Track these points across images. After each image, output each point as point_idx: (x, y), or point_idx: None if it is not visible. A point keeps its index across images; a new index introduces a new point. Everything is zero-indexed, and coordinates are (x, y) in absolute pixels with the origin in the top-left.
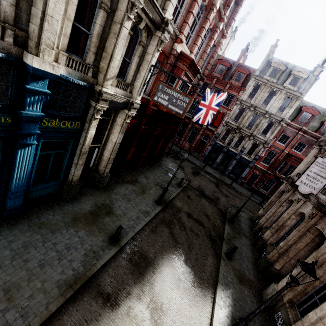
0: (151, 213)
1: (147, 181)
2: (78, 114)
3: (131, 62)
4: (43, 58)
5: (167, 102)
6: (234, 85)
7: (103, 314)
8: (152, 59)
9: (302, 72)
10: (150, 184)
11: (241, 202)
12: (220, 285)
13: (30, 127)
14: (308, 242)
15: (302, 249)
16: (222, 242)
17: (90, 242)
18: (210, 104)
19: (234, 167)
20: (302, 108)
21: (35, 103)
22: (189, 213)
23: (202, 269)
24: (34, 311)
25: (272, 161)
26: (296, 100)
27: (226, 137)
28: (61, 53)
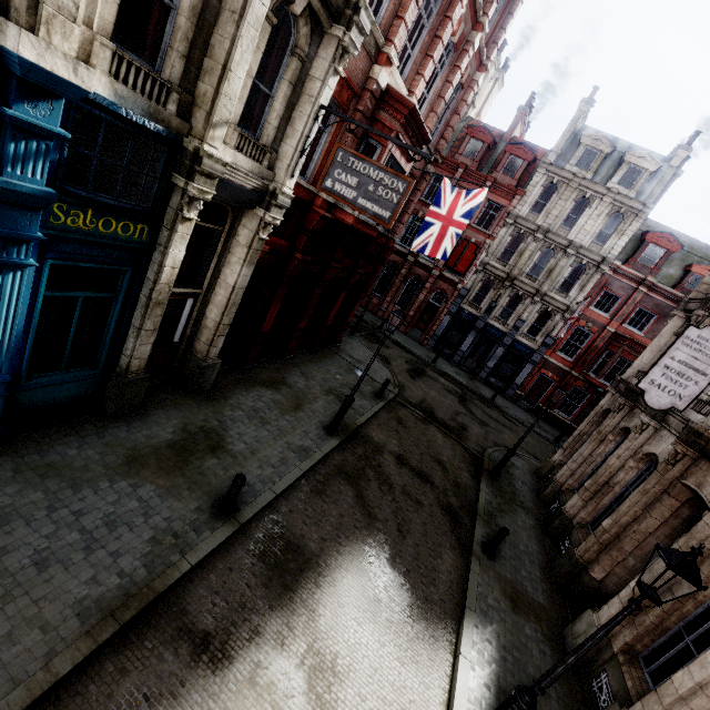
0: (313, 453)
1: (308, 384)
2: (144, 205)
3: (273, 96)
4: (49, 42)
5: (356, 191)
6: (501, 184)
7: (190, 681)
8: (322, 91)
9: (647, 159)
10: (314, 391)
11: (515, 437)
12: (471, 614)
13: (19, 221)
14: (667, 517)
15: (653, 534)
16: (475, 521)
17: (167, 511)
18: (450, 213)
19: (500, 363)
20: (646, 235)
21: (30, 159)
22: (400, 455)
23: (431, 578)
24: (13, 675)
25: (582, 349)
26: (633, 217)
27: (484, 297)
28: (99, 41)
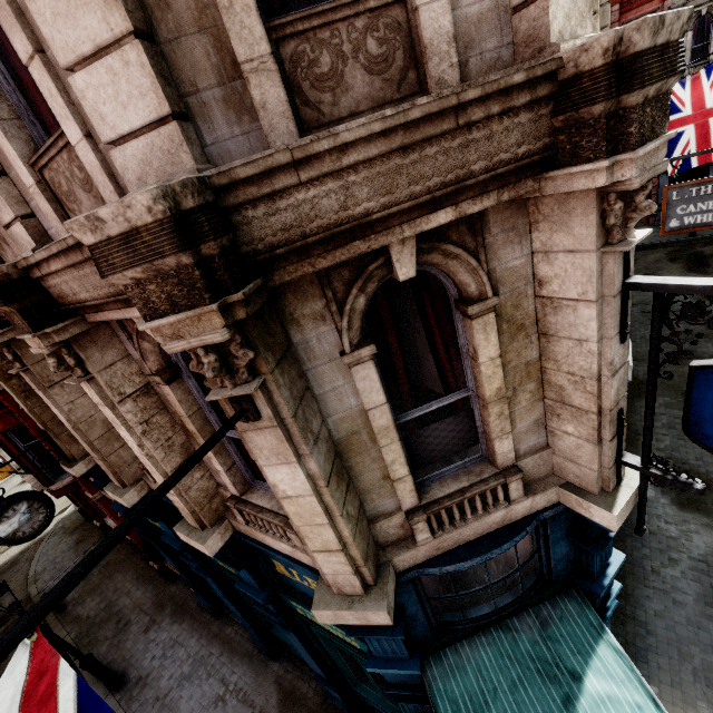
0: None
1: None
2: None
3: None
4: None
5: None
6: None
7: None
8: None
9: None
10: (669, 369)
11: None
12: None
13: None
14: None
15: None
16: None
17: None
18: (697, 107)
19: None
20: None
21: None
22: None
23: None
24: None
25: None
26: None
27: None
28: None
